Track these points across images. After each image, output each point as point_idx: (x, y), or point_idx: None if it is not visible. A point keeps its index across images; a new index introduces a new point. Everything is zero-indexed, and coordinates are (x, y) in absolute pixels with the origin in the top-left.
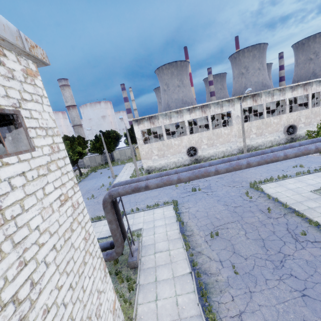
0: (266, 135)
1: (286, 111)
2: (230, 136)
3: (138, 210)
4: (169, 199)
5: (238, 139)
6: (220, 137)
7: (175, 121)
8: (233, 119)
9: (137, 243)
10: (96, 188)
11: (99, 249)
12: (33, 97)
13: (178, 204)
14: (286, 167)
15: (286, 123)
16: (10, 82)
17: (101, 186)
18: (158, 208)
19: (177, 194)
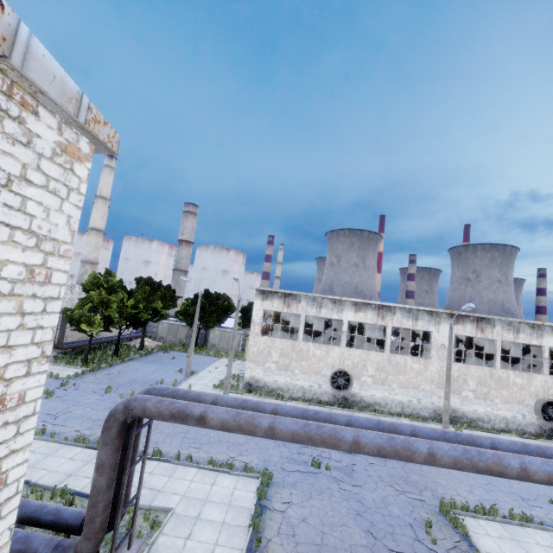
0: (495, 402)
1: (543, 369)
2: (423, 377)
3: (189, 460)
4: (260, 463)
5: (437, 389)
6: (402, 372)
7: (326, 314)
8: (434, 347)
9: (137, 546)
10: (148, 382)
11: (7, 532)
12: (52, 183)
13: (271, 484)
14: (532, 493)
15: (541, 393)
16: (14, 147)
17: (158, 381)
18: (228, 475)
19: (281, 458)
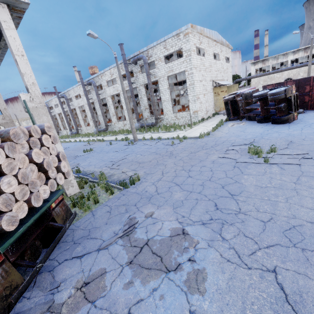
0: None
1: None
2: None
3: None
4: None
5: None
6: None
7: (280, 61)
8: None
9: None
10: None
11: None
12: (230, 55)
13: None
14: None
15: None
16: (229, 54)
17: None
18: None
19: None
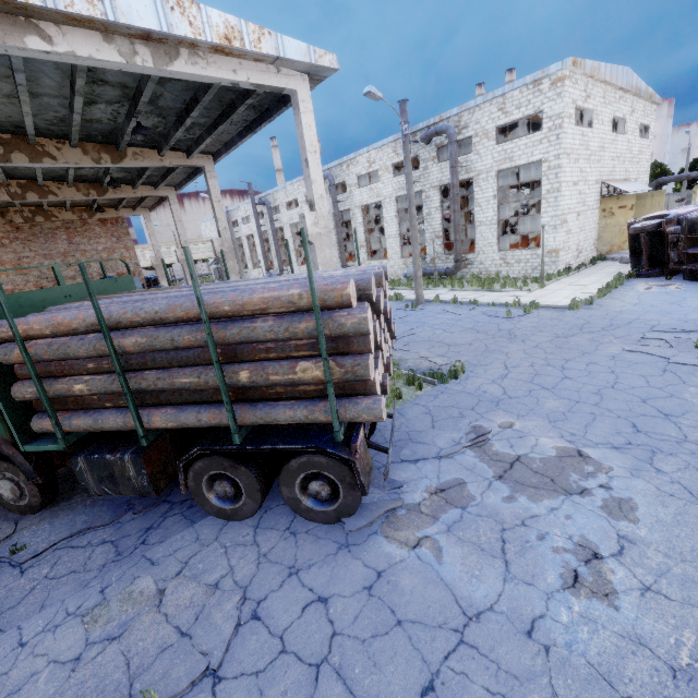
0: None
1: None
2: None
3: None
4: None
5: None
6: None
7: None
8: None
9: None
10: None
11: None
12: (652, 120)
13: None
14: None
15: None
16: (650, 116)
17: None
18: None
19: None
